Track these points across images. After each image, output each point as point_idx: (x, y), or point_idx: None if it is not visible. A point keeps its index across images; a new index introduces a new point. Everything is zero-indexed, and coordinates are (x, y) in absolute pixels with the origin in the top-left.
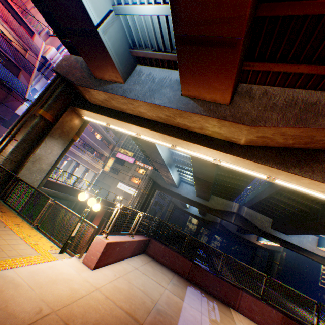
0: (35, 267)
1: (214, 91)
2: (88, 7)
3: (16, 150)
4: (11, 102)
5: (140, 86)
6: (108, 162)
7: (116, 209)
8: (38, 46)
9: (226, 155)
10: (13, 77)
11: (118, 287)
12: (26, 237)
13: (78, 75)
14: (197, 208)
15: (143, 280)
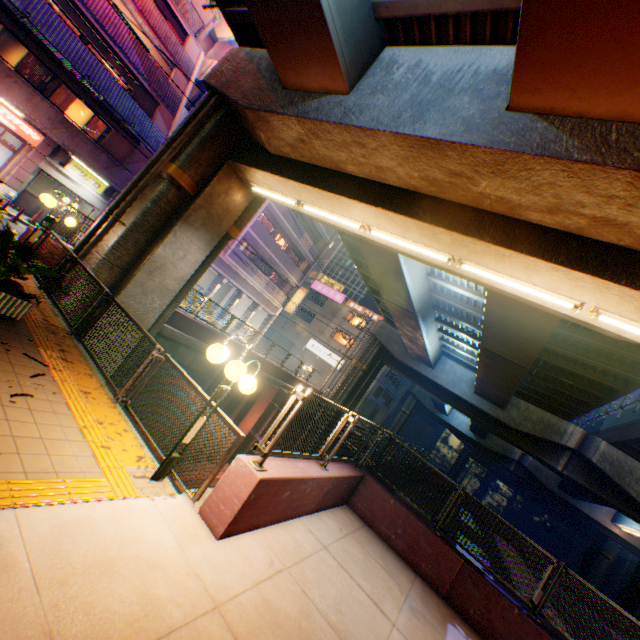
0: (77, 512)
1: (638, 77)
2: None
3: (121, 243)
4: (137, 164)
5: (389, 97)
6: (295, 297)
7: (292, 399)
8: (192, 60)
9: (630, 295)
10: (144, 117)
11: (271, 607)
12: (90, 425)
13: (248, 88)
14: (467, 418)
15: (338, 587)
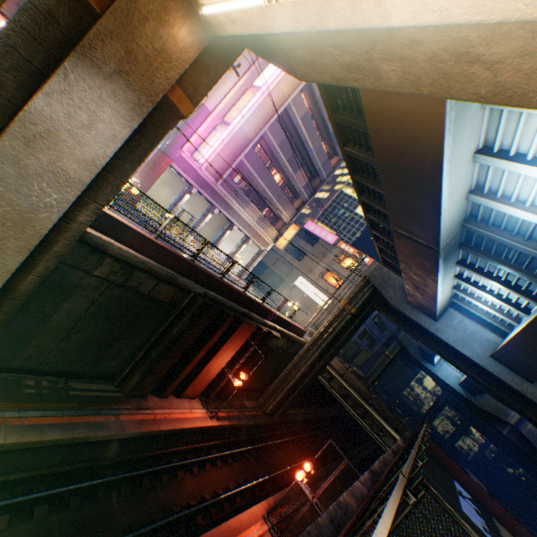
0: None
1: None
2: None
3: None
4: None
5: None
6: (286, 233)
7: None
8: None
9: None
10: None
11: None
12: None
13: None
14: (456, 371)
15: None
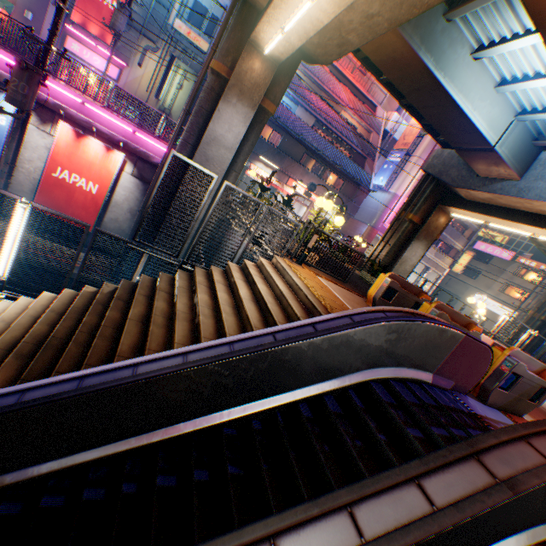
0: None
1: None
2: (487, 137)
3: (388, 253)
4: (357, 197)
5: (544, 182)
6: (460, 259)
7: (502, 317)
8: (379, 121)
9: None
10: (360, 171)
11: None
12: None
13: (453, 175)
14: None
15: None
